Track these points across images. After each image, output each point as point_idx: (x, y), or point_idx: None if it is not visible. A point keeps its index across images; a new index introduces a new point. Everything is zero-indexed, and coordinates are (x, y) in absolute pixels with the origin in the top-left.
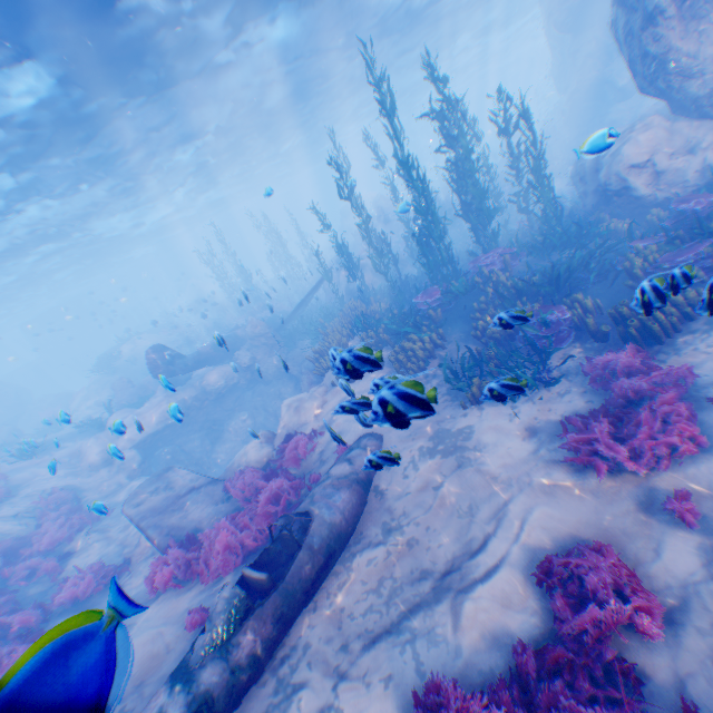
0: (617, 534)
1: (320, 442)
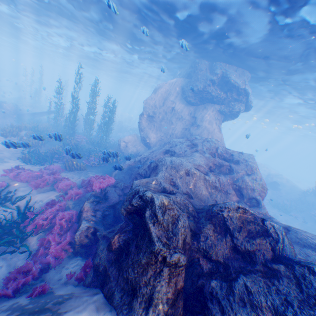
0: None
1: None
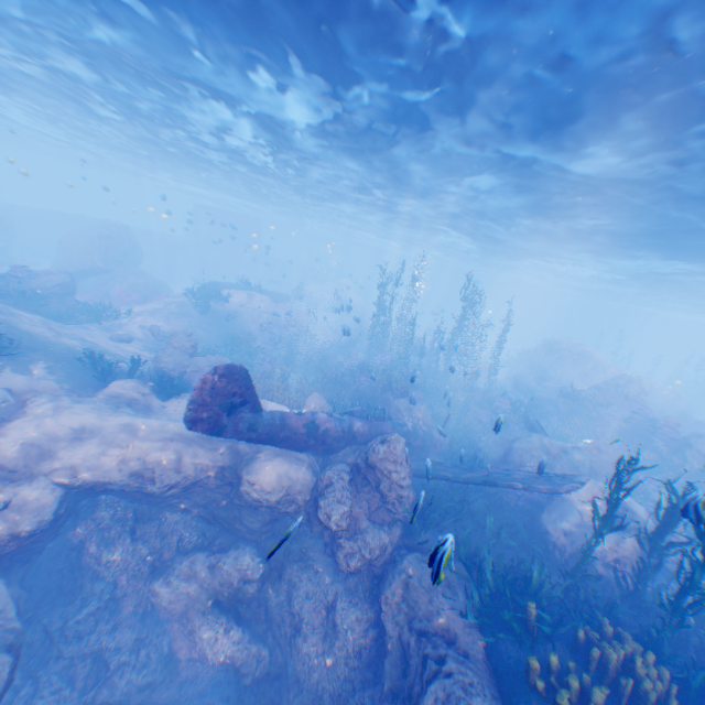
0: None
1: None
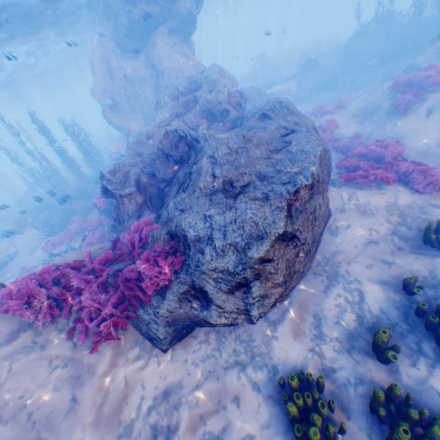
0: (42, 262)
1: (2, 257)
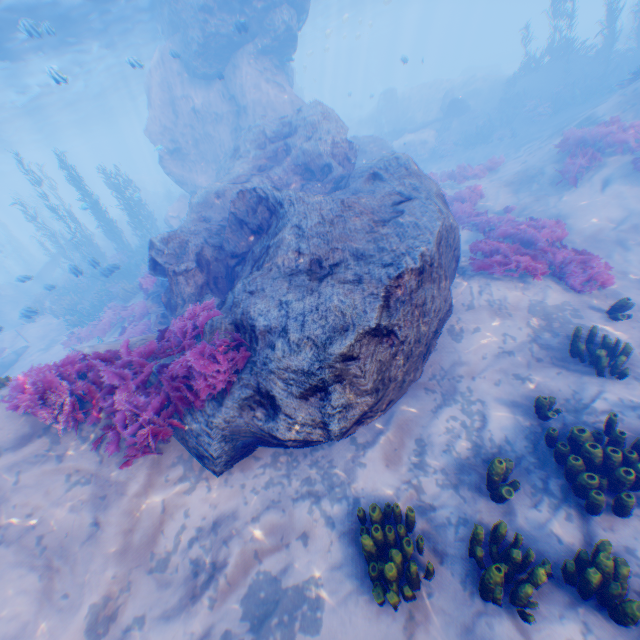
0: None
1: (6, 354)
